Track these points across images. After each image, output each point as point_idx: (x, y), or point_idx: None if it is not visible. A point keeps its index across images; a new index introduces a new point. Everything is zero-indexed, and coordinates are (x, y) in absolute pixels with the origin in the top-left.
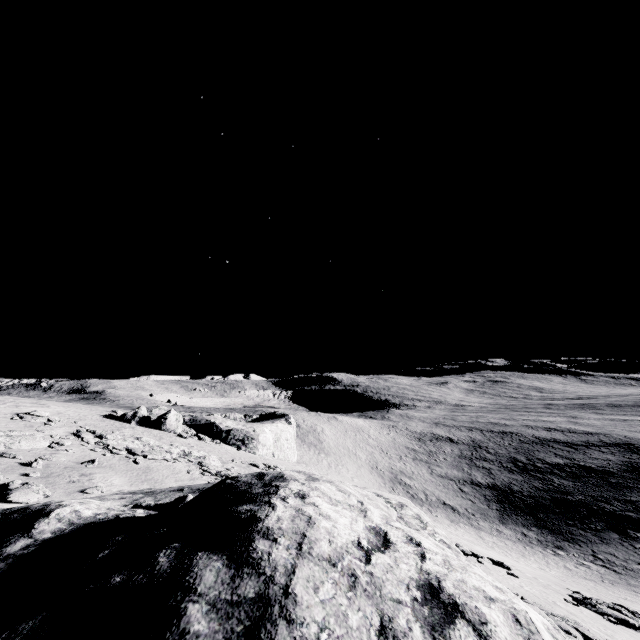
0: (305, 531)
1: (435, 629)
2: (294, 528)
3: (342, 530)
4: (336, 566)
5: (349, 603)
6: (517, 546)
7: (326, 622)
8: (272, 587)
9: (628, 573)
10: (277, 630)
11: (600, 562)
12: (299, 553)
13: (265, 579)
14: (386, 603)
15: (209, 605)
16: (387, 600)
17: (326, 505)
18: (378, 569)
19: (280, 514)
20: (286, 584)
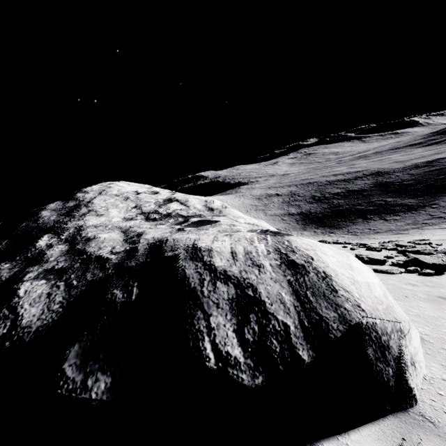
0: (105, 189)
1: (162, 205)
2: (99, 189)
3: (128, 189)
4: (119, 196)
5: (121, 203)
6: (310, 237)
7: (106, 206)
8: (82, 202)
9: (362, 234)
10: (81, 209)
11: (350, 233)
12: (99, 194)
13: (79, 201)
14: (141, 202)
15: (52, 210)
16: (142, 202)
17: (124, 185)
18: (142, 196)
19: (94, 187)
20: (89, 201)
